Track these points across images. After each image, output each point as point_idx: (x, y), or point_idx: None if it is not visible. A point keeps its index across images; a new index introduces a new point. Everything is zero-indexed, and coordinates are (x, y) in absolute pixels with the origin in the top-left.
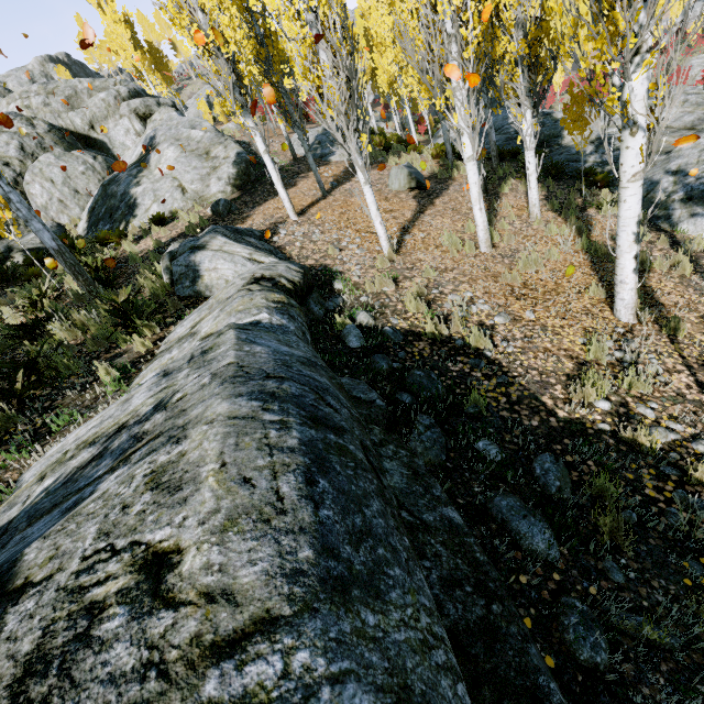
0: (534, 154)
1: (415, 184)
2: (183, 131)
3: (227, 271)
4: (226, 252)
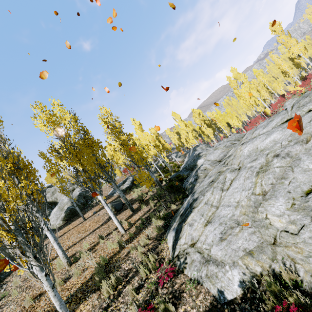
0: (107, 207)
1: (114, 209)
2: (63, 200)
3: None
4: None
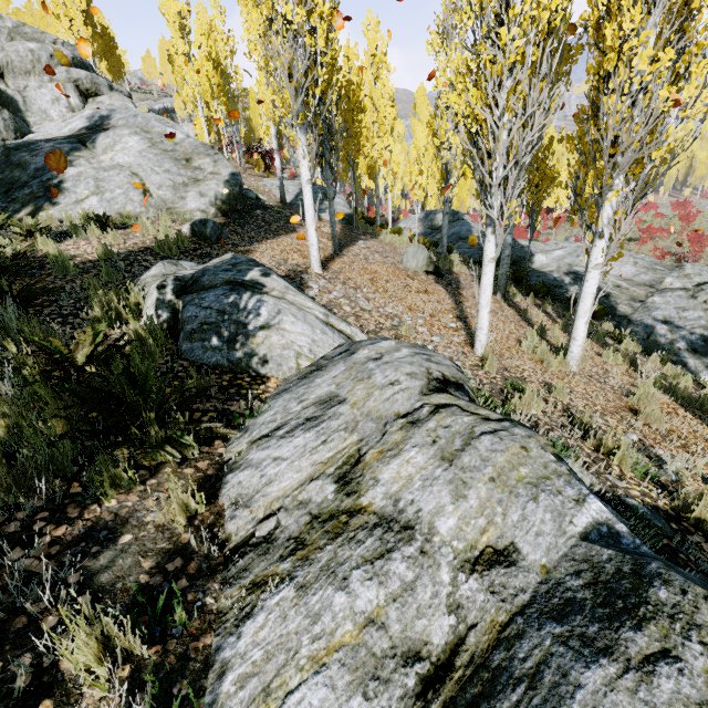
0: None
1: (433, 268)
2: (154, 124)
3: (299, 336)
4: (292, 303)
